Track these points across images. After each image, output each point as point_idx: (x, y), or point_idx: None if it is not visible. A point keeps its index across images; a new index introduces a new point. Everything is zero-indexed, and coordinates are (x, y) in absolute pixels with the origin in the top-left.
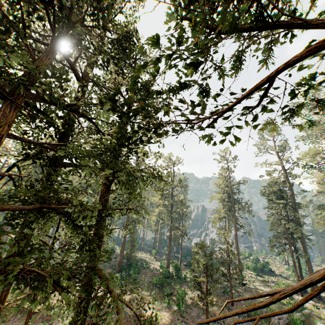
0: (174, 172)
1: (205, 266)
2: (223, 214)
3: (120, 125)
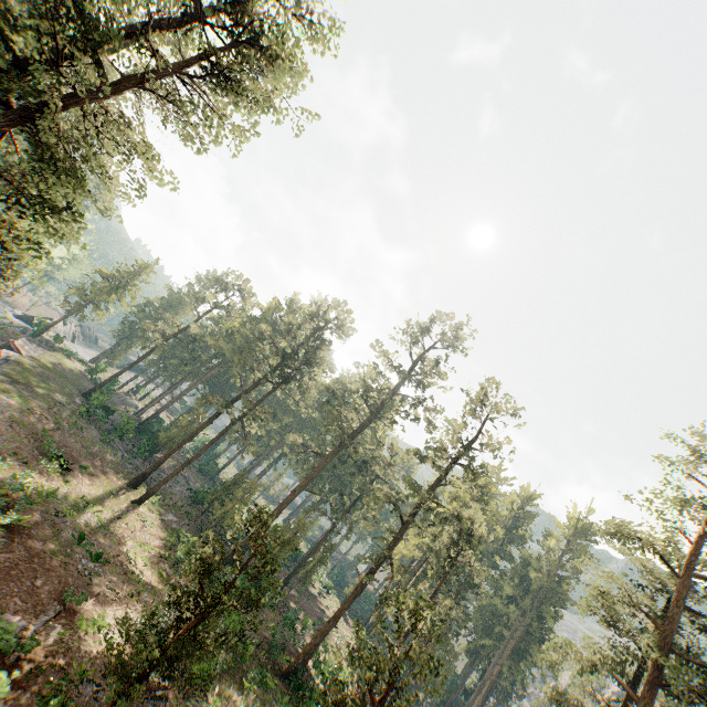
0: (483, 434)
1: (227, 586)
2: (595, 659)
3: (4, 4)
